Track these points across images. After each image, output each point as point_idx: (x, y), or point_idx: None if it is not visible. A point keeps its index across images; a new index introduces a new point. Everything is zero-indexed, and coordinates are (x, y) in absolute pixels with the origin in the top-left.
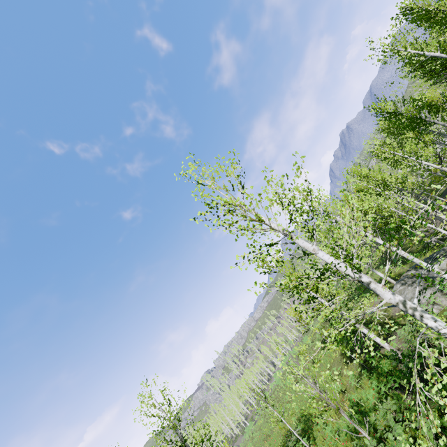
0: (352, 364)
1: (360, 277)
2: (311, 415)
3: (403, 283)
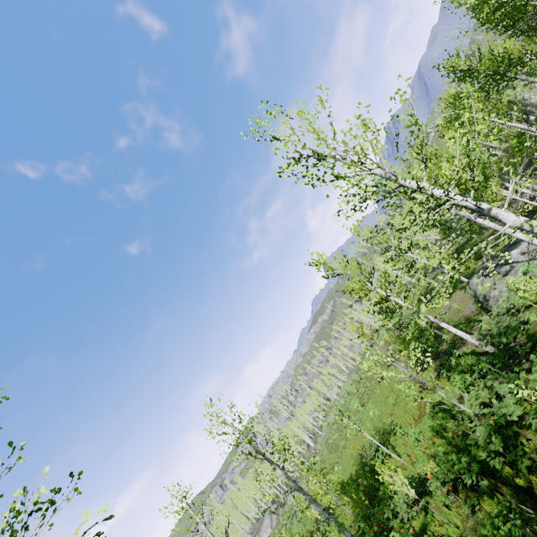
0: (426, 371)
1: (480, 205)
2: (388, 427)
3: (479, 275)
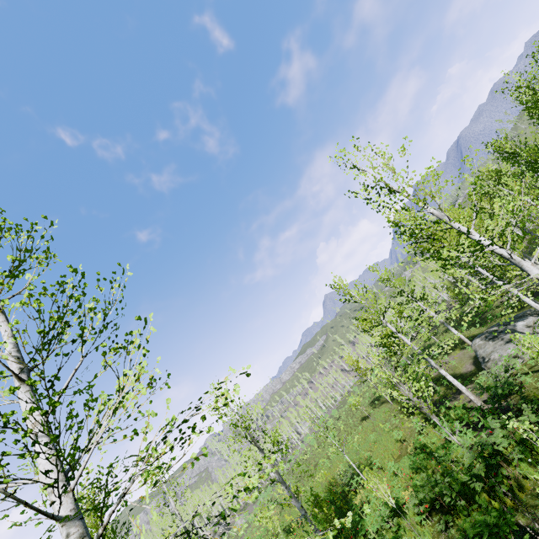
0: (413, 417)
1: (513, 256)
2: (366, 459)
3: (483, 337)
